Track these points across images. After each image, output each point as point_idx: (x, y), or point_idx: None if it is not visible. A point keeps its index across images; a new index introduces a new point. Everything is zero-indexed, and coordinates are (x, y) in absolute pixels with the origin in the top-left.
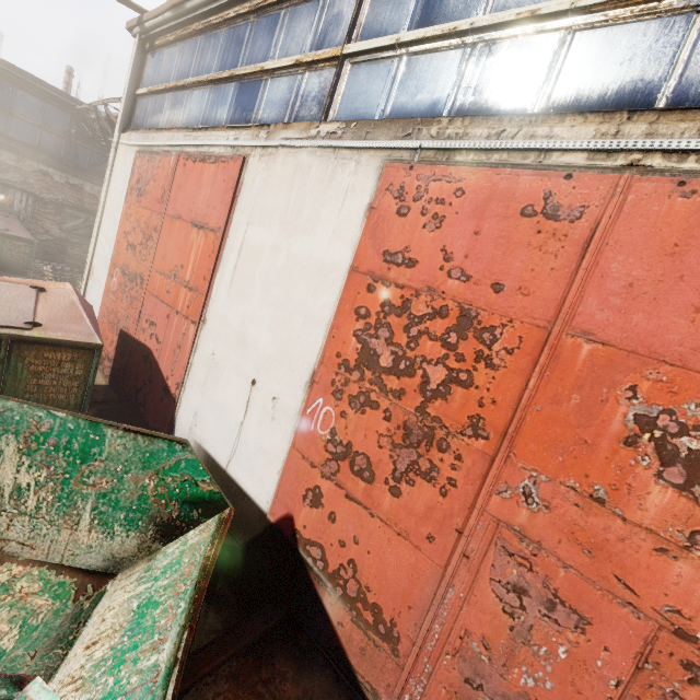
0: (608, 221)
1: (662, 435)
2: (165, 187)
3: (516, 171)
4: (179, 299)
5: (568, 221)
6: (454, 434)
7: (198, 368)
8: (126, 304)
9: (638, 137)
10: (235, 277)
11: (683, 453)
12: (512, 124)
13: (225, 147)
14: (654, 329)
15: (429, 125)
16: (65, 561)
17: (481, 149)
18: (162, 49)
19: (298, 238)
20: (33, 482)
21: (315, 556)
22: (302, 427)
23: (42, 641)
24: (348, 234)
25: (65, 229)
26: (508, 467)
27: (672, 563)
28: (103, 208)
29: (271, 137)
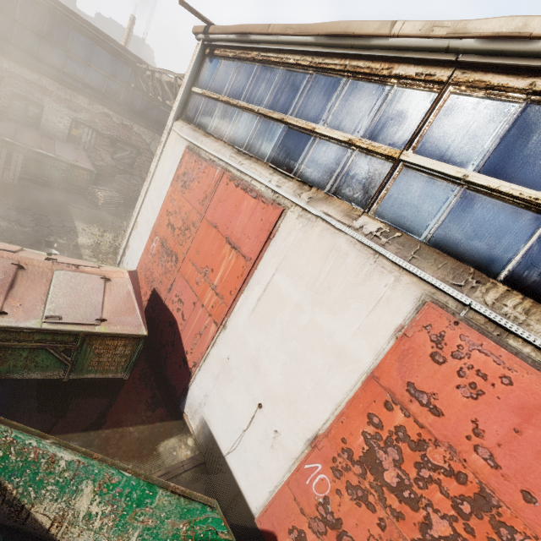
0: None
1: None
2: (207, 193)
3: None
4: (206, 296)
5: None
6: None
7: (213, 361)
8: (161, 271)
9: None
10: (258, 308)
11: None
12: None
13: (267, 187)
14: None
15: (482, 281)
16: None
17: None
18: (220, 59)
19: (322, 312)
20: (100, 512)
21: None
22: (298, 474)
23: None
24: (373, 339)
25: (115, 158)
26: None
27: None
28: (151, 178)
29: (313, 204)
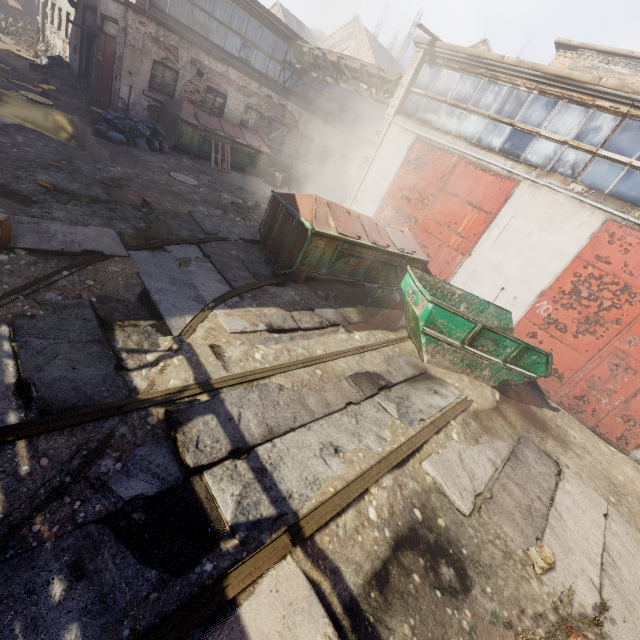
0: None
1: None
2: (445, 173)
3: None
4: (451, 239)
5: None
6: (607, 322)
7: (461, 275)
8: None
9: None
10: (498, 240)
11: None
12: None
13: (502, 169)
14: None
15: (633, 209)
16: None
17: None
18: (441, 67)
19: (546, 234)
20: None
21: None
22: (531, 310)
23: None
24: (578, 242)
25: (270, 138)
26: (625, 334)
27: None
28: (371, 162)
29: (540, 178)
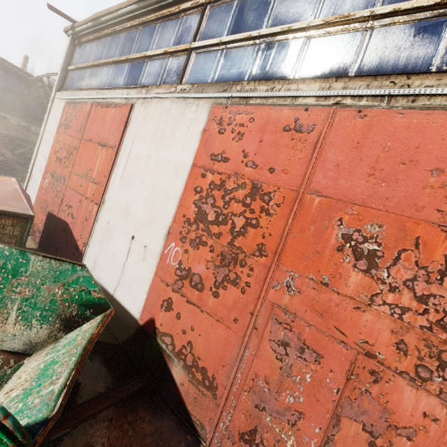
0: (326, 132)
1: (355, 244)
2: (83, 123)
3: (281, 107)
4: (88, 190)
5: (306, 133)
6: (249, 256)
7: (98, 232)
8: (53, 195)
9: (339, 89)
10: (124, 174)
11: (365, 252)
12: (279, 84)
13: (121, 98)
14: (349, 187)
15: (237, 85)
16: None
17: (263, 97)
18: (85, 44)
19: (162, 150)
20: None
21: (167, 342)
22: (161, 261)
23: None
24: (191, 146)
25: (15, 153)
26: (278, 271)
27: (362, 315)
28: (41, 137)
29: (149, 92)
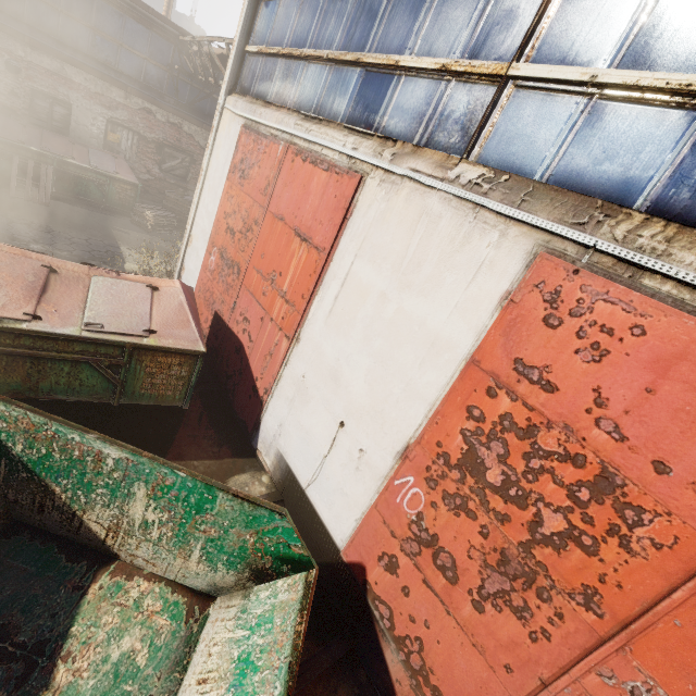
0: None
1: None
2: (270, 179)
3: None
4: (275, 306)
5: None
6: (560, 591)
7: (287, 383)
8: (222, 288)
9: None
10: (335, 308)
11: None
12: None
13: (341, 154)
14: None
15: (612, 214)
16: (177, 579)
17: (686, 283)
18: None
19: (411, 296)
20: (157, 520)
21: (383, 613)
22: (387, 493)
23: (164, 662)
24: (474, 316)
25: (163, 169)
26: (618, 658)
27: None
28: (204, 176)
29: (397, 161)
